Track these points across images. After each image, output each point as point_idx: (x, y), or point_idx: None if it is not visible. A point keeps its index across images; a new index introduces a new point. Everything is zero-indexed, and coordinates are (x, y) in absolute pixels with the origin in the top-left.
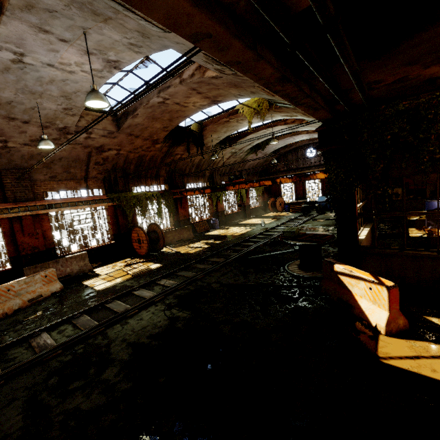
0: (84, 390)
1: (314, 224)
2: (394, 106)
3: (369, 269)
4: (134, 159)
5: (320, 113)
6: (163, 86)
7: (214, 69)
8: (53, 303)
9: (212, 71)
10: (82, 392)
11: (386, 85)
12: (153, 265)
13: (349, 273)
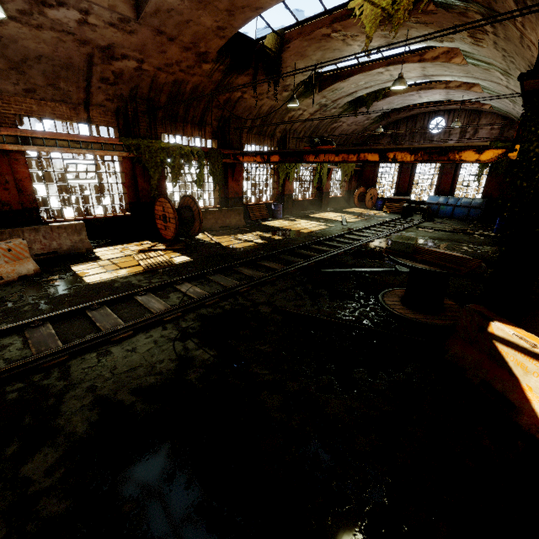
0: None
1: (419, 234)
2: None
3: (535, 331)
4: (166, 85)
5: None
6: None
7: None
8: (16, 293)
9: None
10: None
11: None
12: (179, 258)
13: (528, 348)
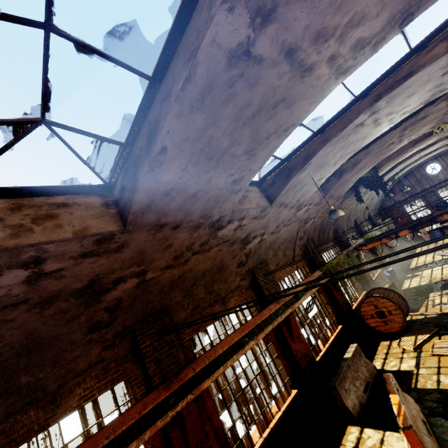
0: None
1: None
2: None
3: None
4: (318, 225)
5: None
6: (411, 121)
7: None
8: None
9: None
10: None
11: None
12: None
13: None
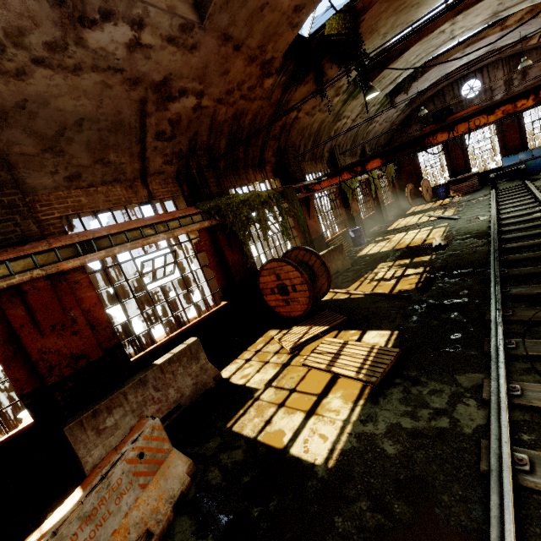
0: None
1: None
2: None
3: None
4: (225, 124)
5: None
6: None
7: None
8: None
9: None
10: None
11: None
12: (370, 337)
13: None
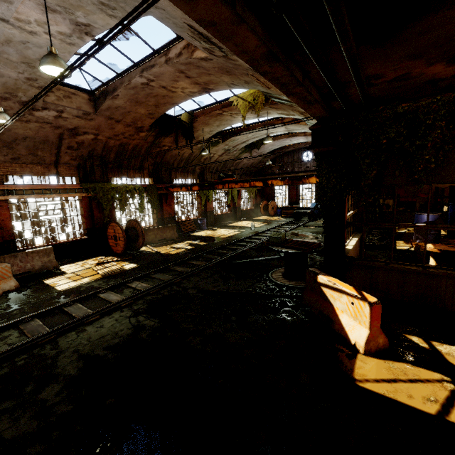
0: (13, 413)
1: (304, 231)
2: (392, 108)
3: (354, 281)
4: (114, 147)
5: (314, 108)
6: (147, 64)
7: (202, 48)
8: (3, 303)
9: (202, 51)
10: (10, 416)
11: (386, 82)
12: (128, 265)
13: (332, 286)
